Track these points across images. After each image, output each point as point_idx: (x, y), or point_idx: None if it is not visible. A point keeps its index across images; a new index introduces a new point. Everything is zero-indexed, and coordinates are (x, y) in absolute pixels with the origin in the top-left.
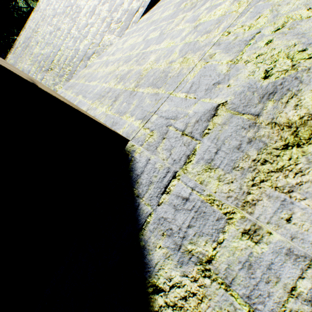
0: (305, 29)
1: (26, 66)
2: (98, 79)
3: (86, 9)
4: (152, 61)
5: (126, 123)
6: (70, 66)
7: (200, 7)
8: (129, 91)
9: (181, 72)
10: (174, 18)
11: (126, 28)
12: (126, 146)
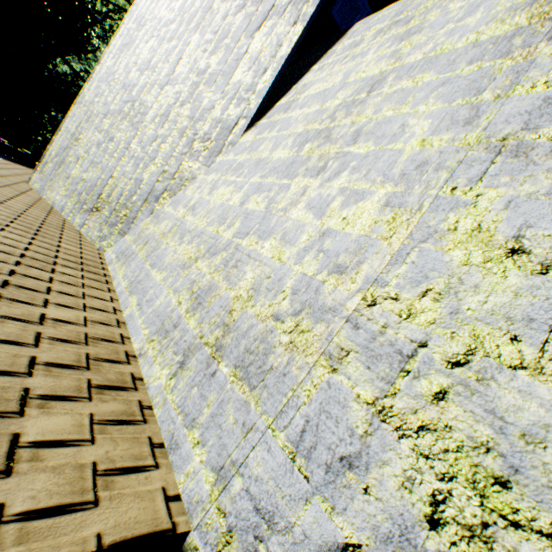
0: (508, 404)
1: (59, 197)
2: (165, 269)
3: (155, 109)
4: (249, 285)
5: (191, 460)
6: (127, 207)
7: (332, 176)
8: (206, 353)
9: (289, 367)
10: (290, 177)
11: (217, 152)
12: (186, 543)
